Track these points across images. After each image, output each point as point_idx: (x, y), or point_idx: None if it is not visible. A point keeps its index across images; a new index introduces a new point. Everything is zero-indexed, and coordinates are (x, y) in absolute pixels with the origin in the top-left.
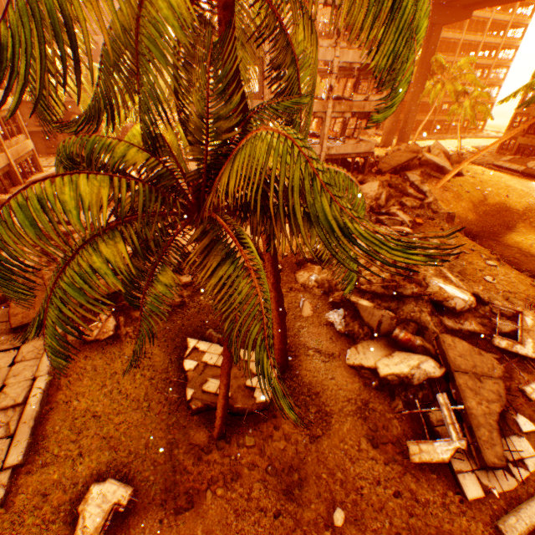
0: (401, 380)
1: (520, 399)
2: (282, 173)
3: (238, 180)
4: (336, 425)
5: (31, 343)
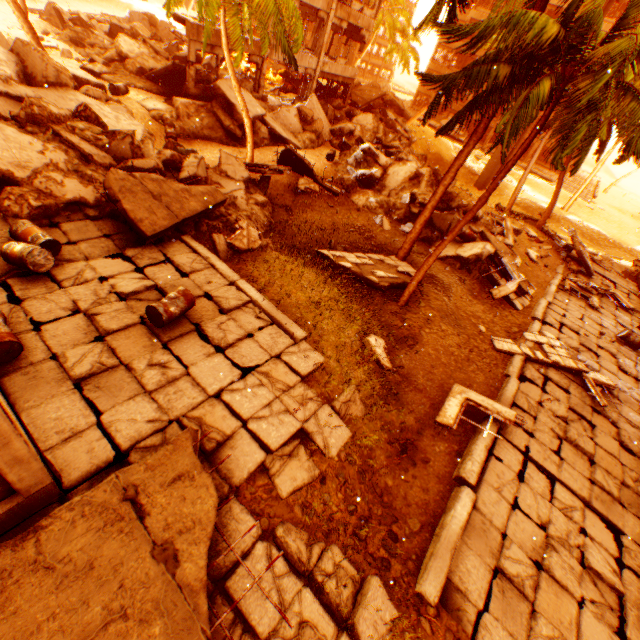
0: (477, 258)
1: None
2: None
3: None
4: (454, 289)
5: (179, 255)
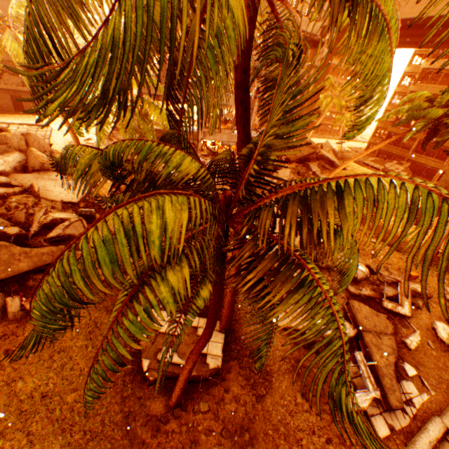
0: None
1: (403, 350)
2: (436, 233)
3: (359, 224)
4: (276, 383)
5: None
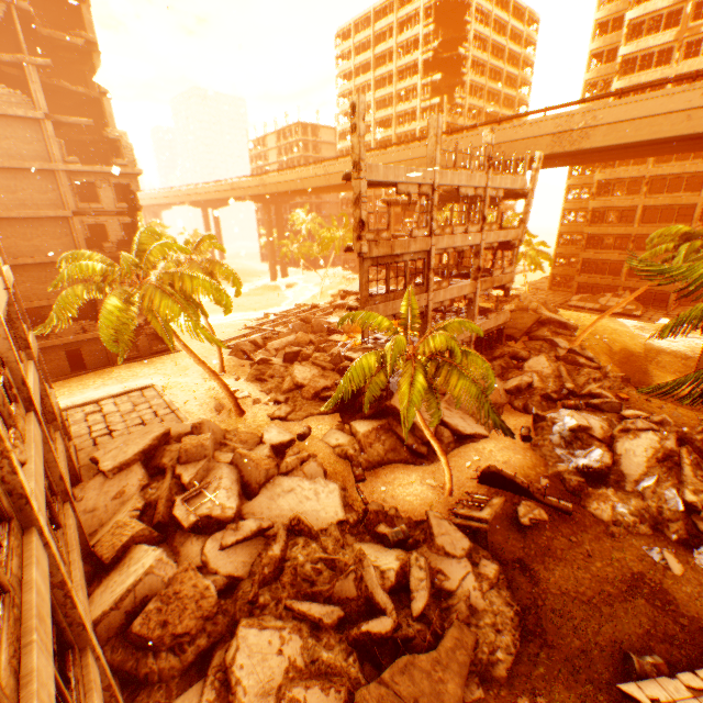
0: None
1: None
2: None
3: None
4: None
5: None
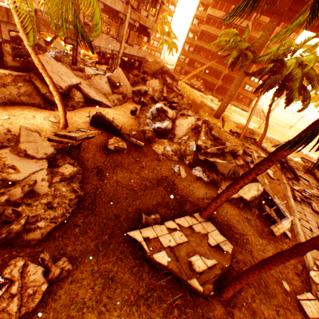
0: (255, 199)
1: None
2: None
3: None
4: (250, 238)
5: None
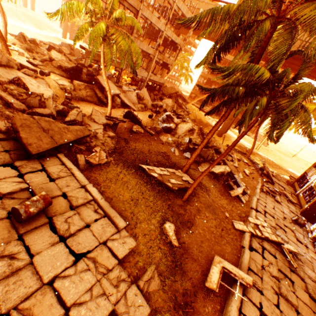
0: (222, 174)
1: None
2: None
3: None
4: (211, 190)
5: (52, 166)
